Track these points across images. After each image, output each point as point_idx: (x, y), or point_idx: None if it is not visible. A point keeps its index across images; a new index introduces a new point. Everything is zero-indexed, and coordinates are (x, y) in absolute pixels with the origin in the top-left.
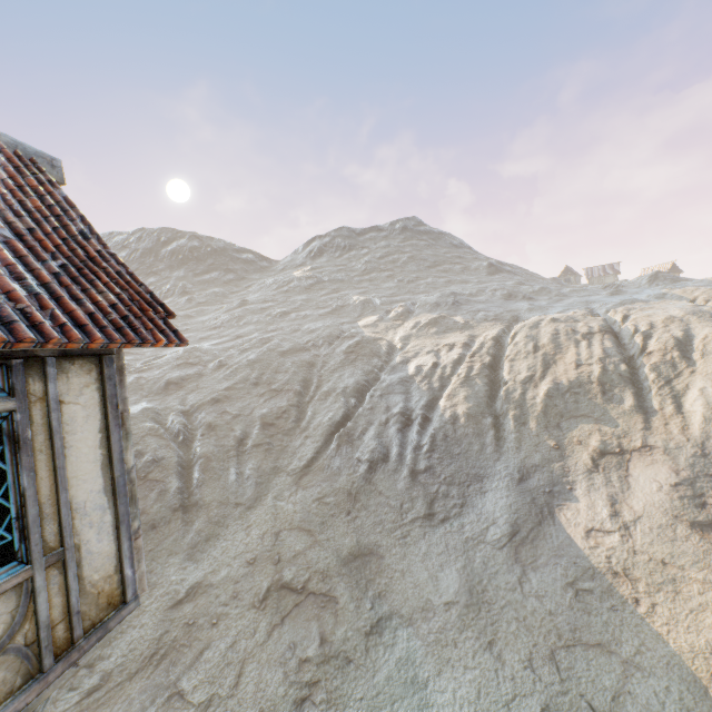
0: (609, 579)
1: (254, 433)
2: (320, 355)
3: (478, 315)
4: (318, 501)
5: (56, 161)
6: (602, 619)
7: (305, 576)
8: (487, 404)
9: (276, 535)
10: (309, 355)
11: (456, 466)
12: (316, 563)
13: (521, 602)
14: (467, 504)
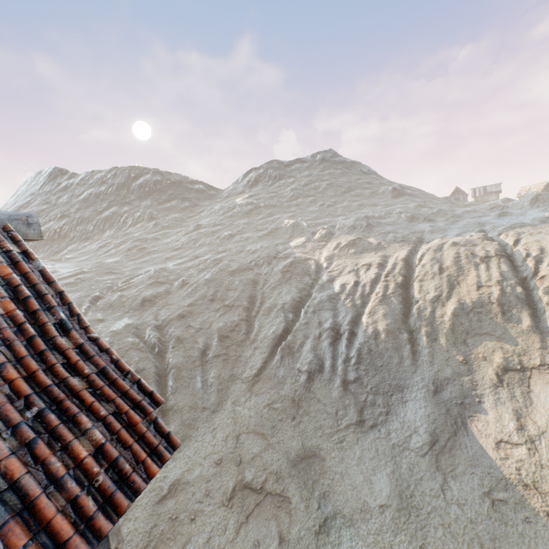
0: (520, 490)
1: (213, 345)
2: (262, 273)
3: (388, 237)
4: (268, 406)
5: (31, 218)
6: (518, 530)
7: (262, 477)
8: (402, 320)
9: (236, 438)
10: (253, 274)
11: (380, 377)
12: (270, 465)
13: (444, 509)
14: (391, 412)
